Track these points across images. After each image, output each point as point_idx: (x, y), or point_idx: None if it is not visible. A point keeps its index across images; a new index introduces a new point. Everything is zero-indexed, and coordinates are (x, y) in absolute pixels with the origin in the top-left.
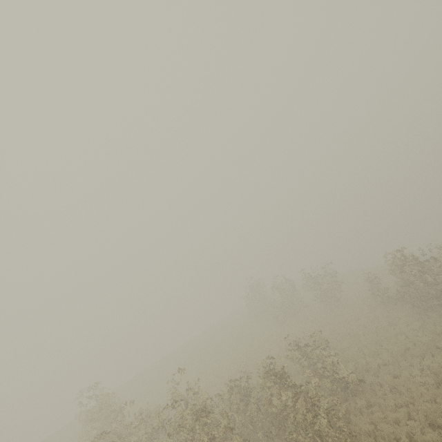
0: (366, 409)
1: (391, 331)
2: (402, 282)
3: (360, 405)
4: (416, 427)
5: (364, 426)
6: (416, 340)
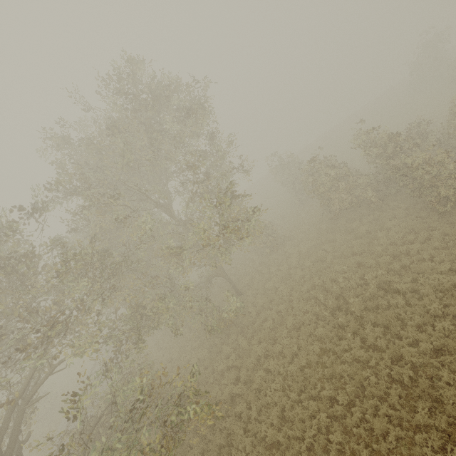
0: None
1: None
2: None
3: None
4: None
5: None
6: None
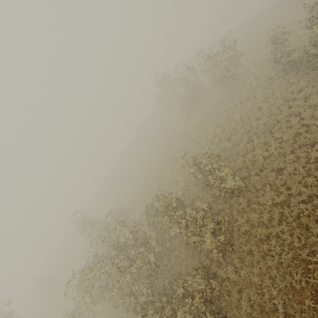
0: (246, 208)
1: (285, 113)
2: (316, 41)
3: (241, 207)
4: (285, 230)
5: (242, 228)
6: (310, 123)
